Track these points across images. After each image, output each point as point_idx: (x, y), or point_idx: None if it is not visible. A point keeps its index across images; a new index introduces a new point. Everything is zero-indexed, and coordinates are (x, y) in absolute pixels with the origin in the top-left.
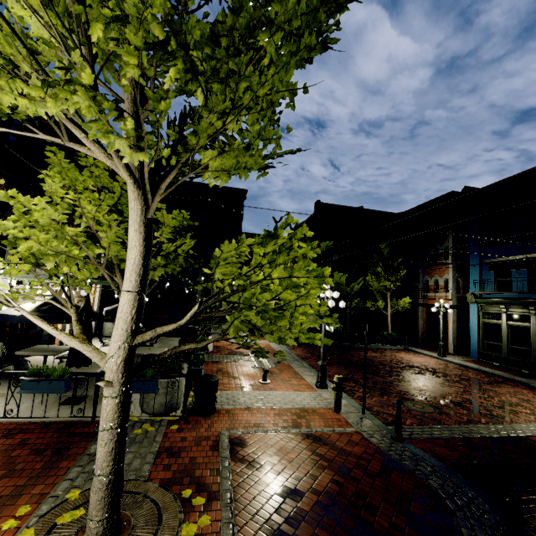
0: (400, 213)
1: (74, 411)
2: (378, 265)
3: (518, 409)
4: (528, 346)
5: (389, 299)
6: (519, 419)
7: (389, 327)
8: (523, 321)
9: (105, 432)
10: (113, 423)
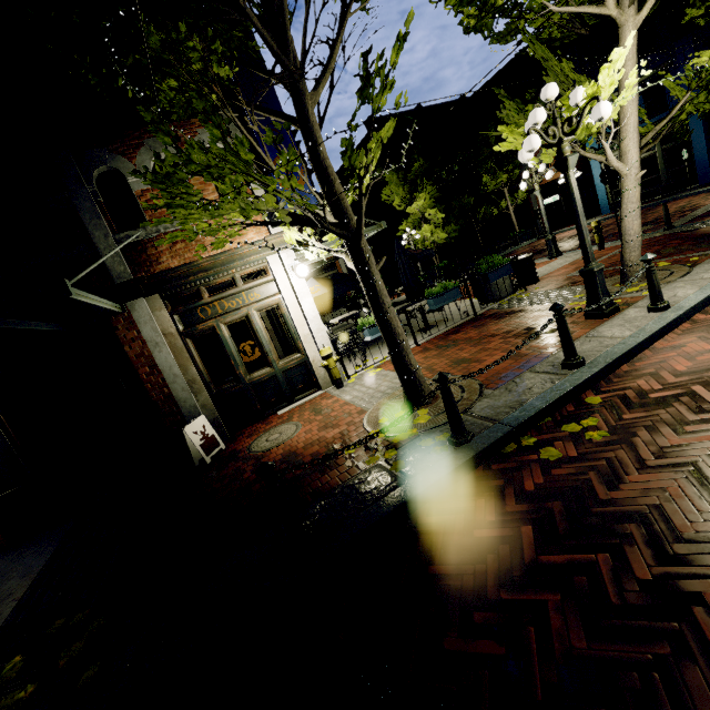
0: (474, 94)
1: (448, 324)
2: (489, 161)
3: (695, 203)
4: (656, 173)
5: (507, 196)
6: (705, 204)
7: (516, 226)
8: (648, 150)
9: (637, 210)
10: (639, 203)
